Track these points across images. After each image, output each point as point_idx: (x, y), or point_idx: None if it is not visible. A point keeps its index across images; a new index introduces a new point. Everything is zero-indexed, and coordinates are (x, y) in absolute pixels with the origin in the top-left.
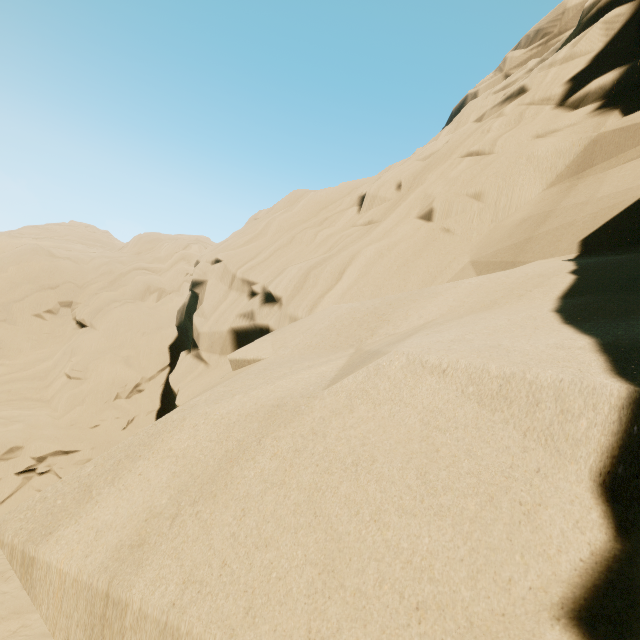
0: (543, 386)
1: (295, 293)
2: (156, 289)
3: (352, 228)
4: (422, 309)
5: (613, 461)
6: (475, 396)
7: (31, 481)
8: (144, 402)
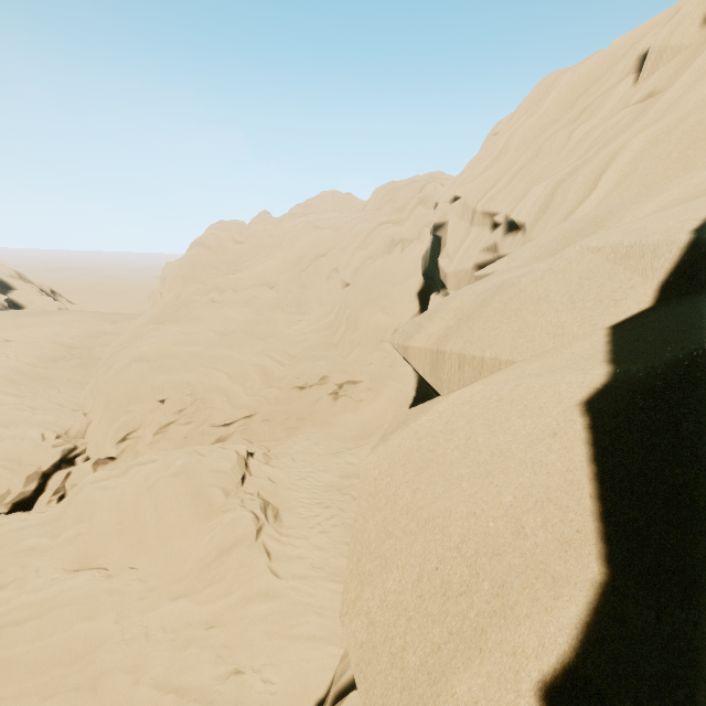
0: (648, 246)
1: (540, 216)
2: (399, 240)
3: (622, 112)
4: (639, 209)
5: (670, 275)
6: (612, 259)
7: (337, 401)
8: None
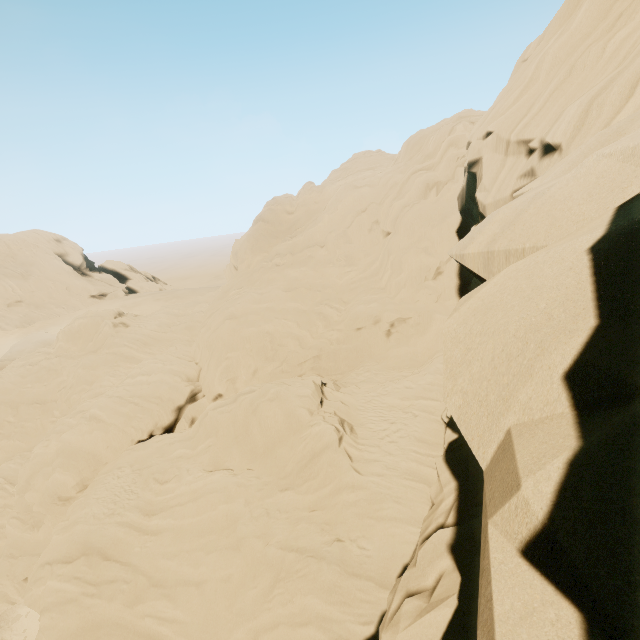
0: None
1: (575, 134)
2: (433, 185)
3: None
4: None
5: None
6: (621, 160)
7: (389, 337)
8: (446, 281)
